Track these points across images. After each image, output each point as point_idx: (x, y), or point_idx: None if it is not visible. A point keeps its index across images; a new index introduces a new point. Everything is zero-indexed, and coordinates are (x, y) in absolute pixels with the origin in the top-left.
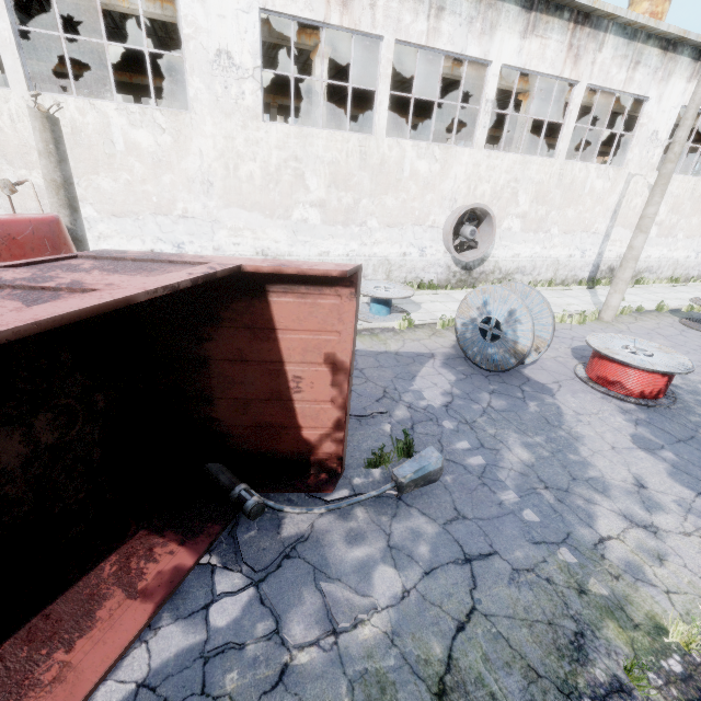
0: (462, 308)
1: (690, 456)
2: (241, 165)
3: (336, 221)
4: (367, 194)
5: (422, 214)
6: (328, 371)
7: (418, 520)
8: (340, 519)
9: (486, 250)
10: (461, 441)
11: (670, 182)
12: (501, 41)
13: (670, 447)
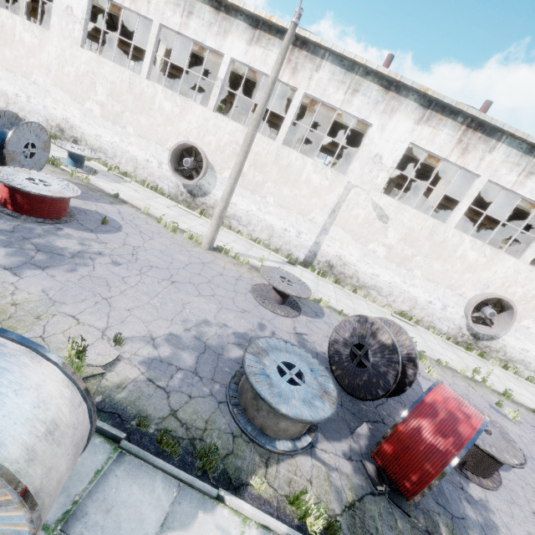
0: None
1: None
2: (66, 67)
3: (109, 119)
4: (130, 110)
5: (163, 138)
6: None
7: None
8: None
9: (196, 180)
10: None
11: (401, 210)
12: (232, 42)
13: None
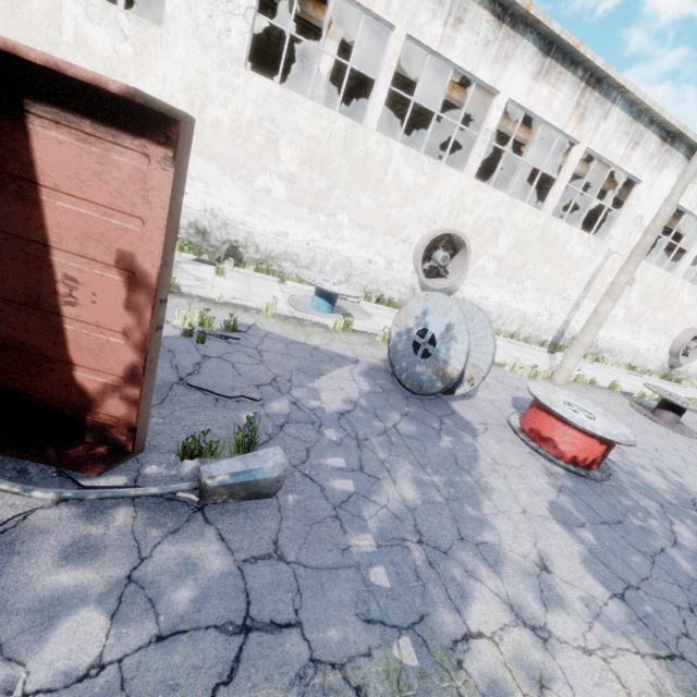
0: (401, 314)
1: (613, 543)
2: (209, 108)
3: (303, 203)
4: (343, 185)
5: (397, 224)
6: (121, 282)
7: (207, 547)
8: (80, 517)
9: (455, 281)
10: (336, 457)
11: (646, 270)
12: (512, 74)
13: (592, 527)
